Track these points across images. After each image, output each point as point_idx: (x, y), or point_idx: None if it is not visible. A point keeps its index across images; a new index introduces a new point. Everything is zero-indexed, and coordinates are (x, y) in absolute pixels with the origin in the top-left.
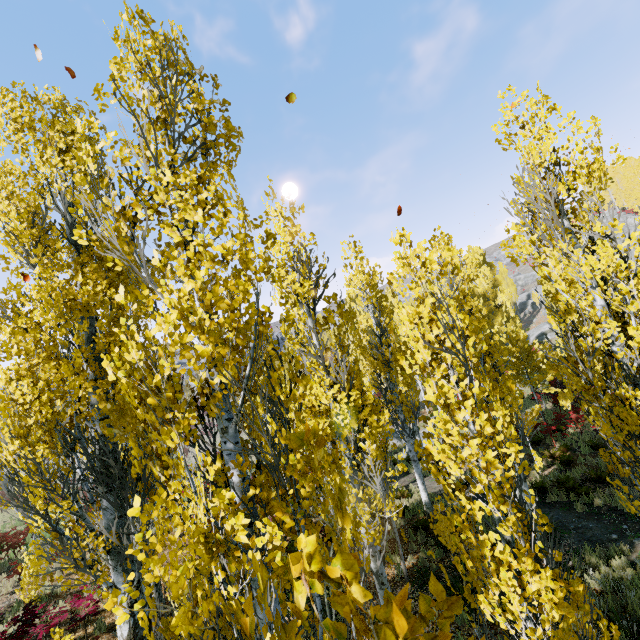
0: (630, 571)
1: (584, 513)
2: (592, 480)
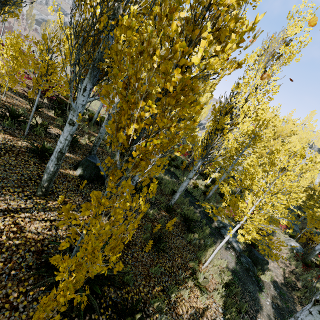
0: (168, 178)
1: (166, 169)
2: (175, 166)
